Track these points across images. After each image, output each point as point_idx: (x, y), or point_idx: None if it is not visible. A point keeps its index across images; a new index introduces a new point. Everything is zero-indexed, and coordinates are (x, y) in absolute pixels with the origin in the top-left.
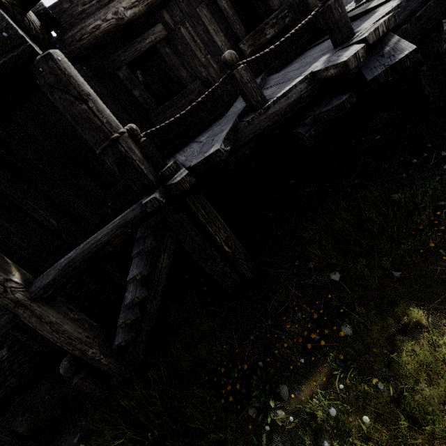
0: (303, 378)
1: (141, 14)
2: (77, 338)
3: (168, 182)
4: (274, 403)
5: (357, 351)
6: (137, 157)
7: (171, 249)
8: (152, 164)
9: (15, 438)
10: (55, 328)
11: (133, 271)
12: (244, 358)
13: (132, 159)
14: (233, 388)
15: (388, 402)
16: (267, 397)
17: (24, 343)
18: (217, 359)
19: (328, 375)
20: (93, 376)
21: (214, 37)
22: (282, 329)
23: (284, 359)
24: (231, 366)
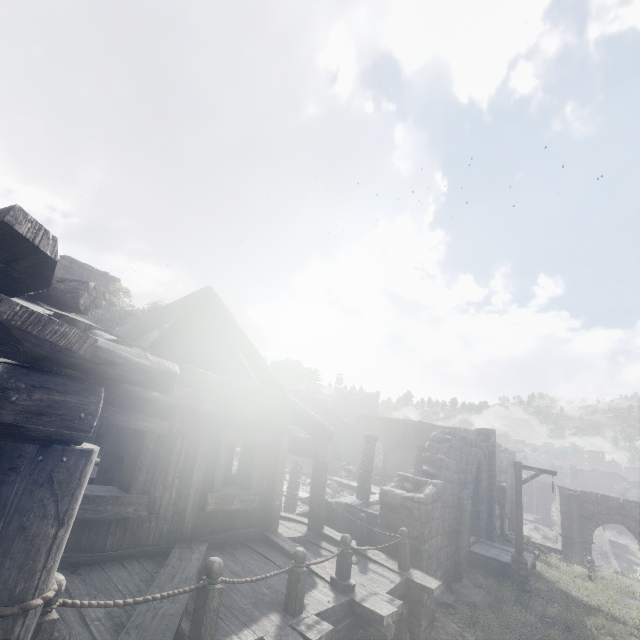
0: None
1: (164, 403)
2: None
3: None
4: None
5: None
6: None
7: None
8: None
9: None
10: None
11: None
12: None
13: None
14: None
15: None
16: None
17: None
18: None
19: None
20: None
21: (196, 468)
22: None
23: None
24: None
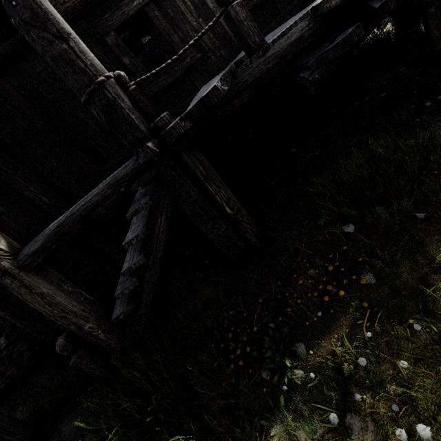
0: (322, 332)
1: None
2: (71, 311)
3: (162, 132)
4: (291, 362)
5: (383, 298)
6: (126, 105)
7: (169, 211)
8: (143, 115)
9: (13, 424)
10: (47, 300)
11: (129, 237)
12: (253, 322)
13: (120, 107)
14: (242, 353)
15: (428, 344)
16: (282, 357)
17: (23, 330)
18: (223, 327)
19: (351, 326)
20: (91, 354)
21: None
22: (293, 288)
23: (298, 318)
24: (239, 332)
